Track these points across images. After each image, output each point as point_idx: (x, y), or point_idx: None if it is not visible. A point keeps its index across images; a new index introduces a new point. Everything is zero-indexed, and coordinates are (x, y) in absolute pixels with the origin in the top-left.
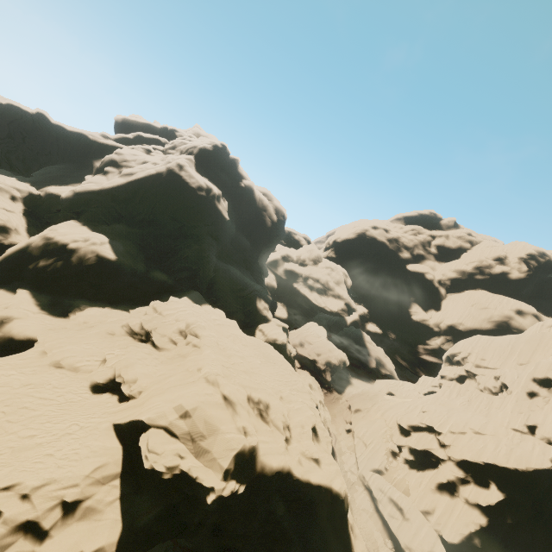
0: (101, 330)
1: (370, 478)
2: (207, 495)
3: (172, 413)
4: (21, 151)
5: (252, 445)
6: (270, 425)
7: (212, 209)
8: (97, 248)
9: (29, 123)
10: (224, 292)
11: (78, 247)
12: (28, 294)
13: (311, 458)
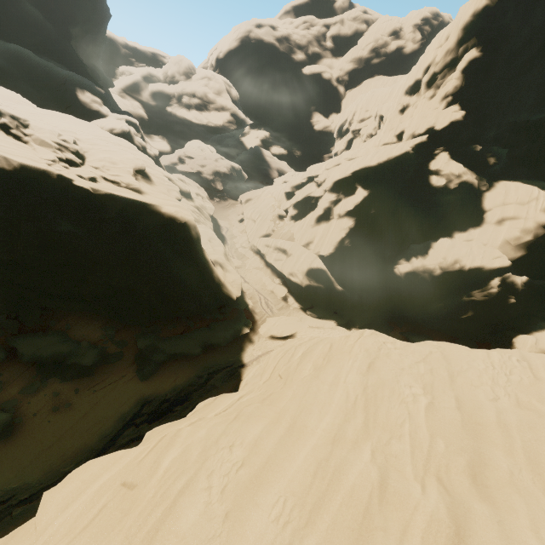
0: None
1: (258, 242)
2: None
3: None
4: None
5: None
6: (30, 145)
7: None
8: None
9: None
10: (7, 77)
11: None
12: None
13: (128, 189)
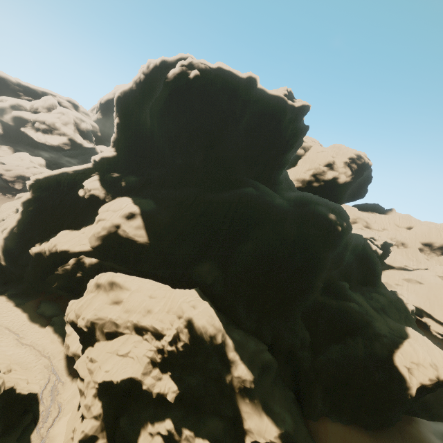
0: None
1: None
2: None
3: None
4: None
5: None
6: None
7: None
8: None
9: None
10: None
11: None
12: None
13: None
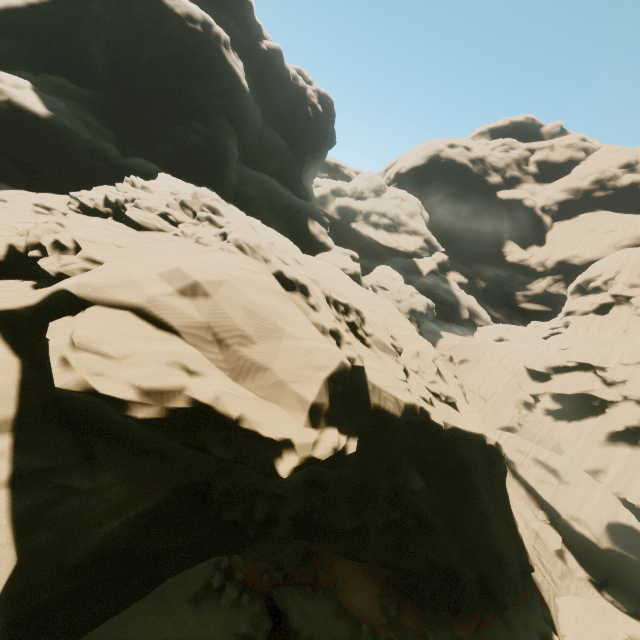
0: (20, 206)
1: (499, 437)
2: (275, 458)
3: (154, 282)
4: None
5: (356, 367)
6: (373, 350)
7: (218, 60)
8: (6, 89)
9: None
10: (258, 207)
11: None
12: None
13: (445, 402)
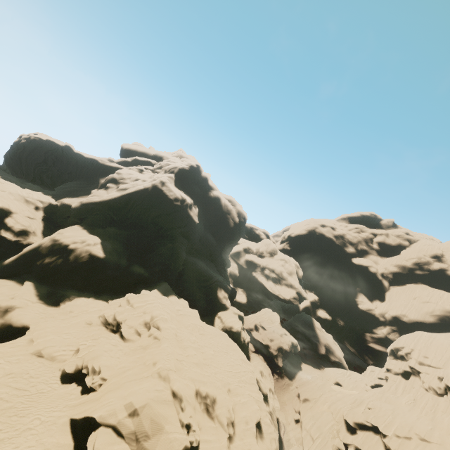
0: (81, 320)
1: None
2: None
3: (122, 411)
4: (51, 171)
5: (193, 446)
6: (215, 421)
7: (185, 215)
8: (91, 248)
9: (59, 152)
10: (190, 283)
11: (76, 248)
12: (32, 286)
13: None
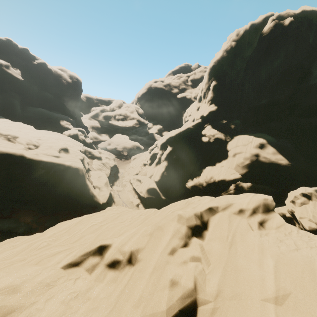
0: None
1: (131, 177)
2: None
3: None
4: None
5: None
6: (16, 143)
7: (2, 72)
8: None
9: None
10: (33, 120)
11: None
12: None
13: (53, 156)
